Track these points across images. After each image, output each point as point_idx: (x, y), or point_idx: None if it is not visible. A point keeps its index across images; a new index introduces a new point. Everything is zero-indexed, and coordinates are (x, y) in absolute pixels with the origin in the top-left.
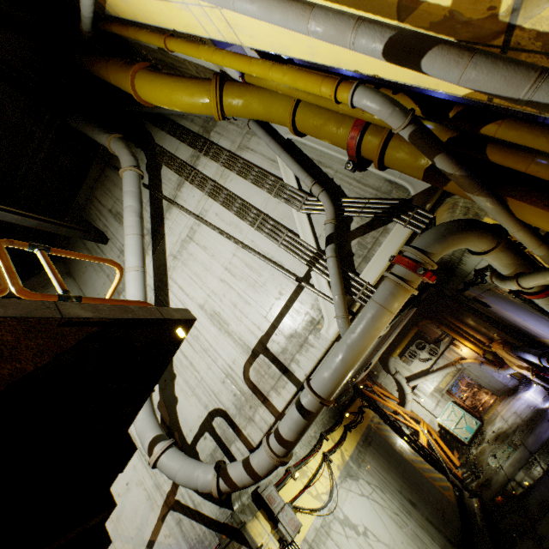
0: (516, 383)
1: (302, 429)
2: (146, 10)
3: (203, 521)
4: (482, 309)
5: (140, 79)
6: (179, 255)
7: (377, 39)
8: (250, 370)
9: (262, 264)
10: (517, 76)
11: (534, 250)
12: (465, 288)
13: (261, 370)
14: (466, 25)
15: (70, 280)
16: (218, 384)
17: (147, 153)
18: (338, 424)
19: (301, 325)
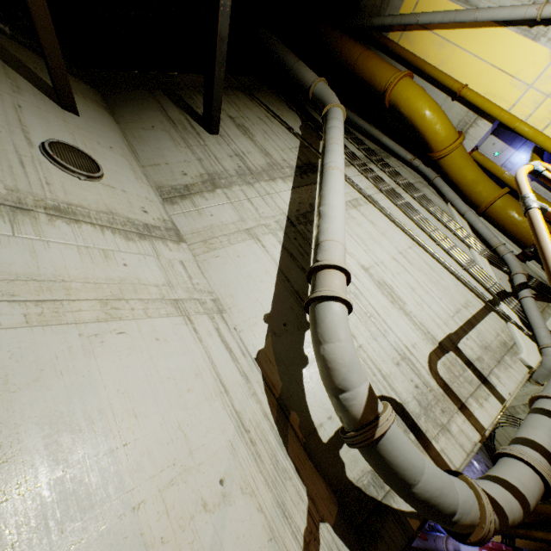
0: None
1: None
2: (456, 63)
3: None
4: None
5: (412, 81)
6: None
7: None
8: (439, 363)
9: (443, 271)
10: None
11: None
12: None
13: (453, 368)
14: None
15: (109, 116)
16: (388, 364)
17: (303, 121)
18: None
19: (494, 342)
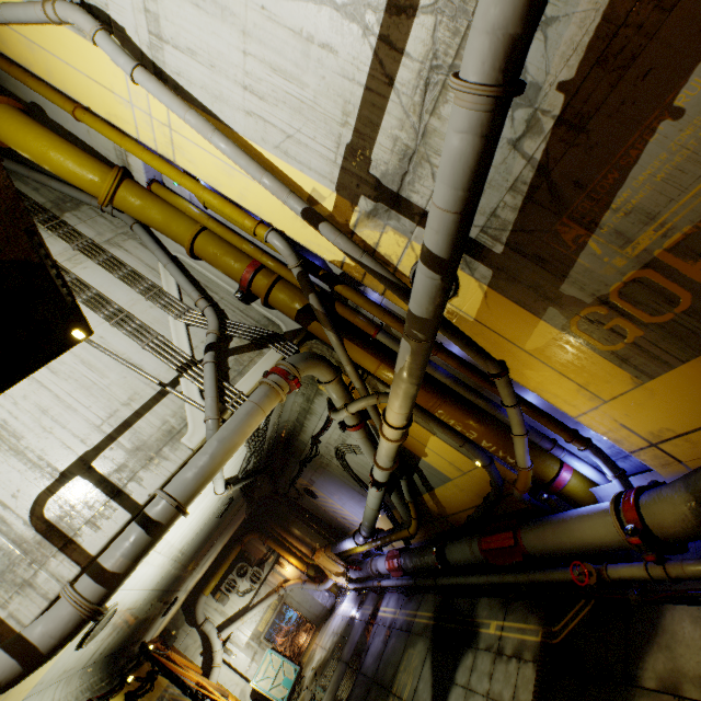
0: (334, 601)
1: (141, 551)
2: (61, 73)
3: None
4: (310, 506)
5: (4, 111)
6: None
7: (300, 204)
8: (50, 501)
9: (110, 364)
10: (356, 249)
11: (356, 383)
12: (299, 473)
13: (72, 499)
14: (337, 223)
15: None
16: None
17: None
18: (117, 689)
19: (155, 435)
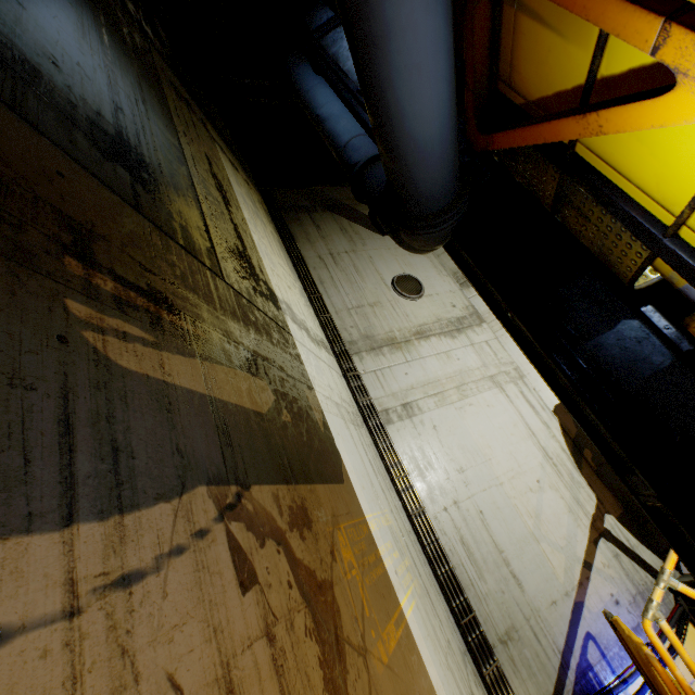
0: None
1: None
2: None
3: (646, 568)
4: None
5: None
6: None
7: None
8: None
9: None
10: None
11: None
12: None
13: None
14: None
15: None
16: None
17: None
18: None
19: None
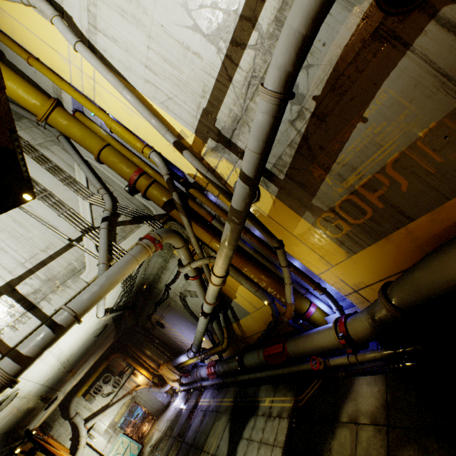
0: (170, 400)
1: (48, 343)
2: (21, 33)
3: None
4: (159, 334)
5: None
6: None
7: (173, 138)
8: None
9: (35, 224)
10: (204, 168)
11: (197, 250)
12: (154, 310)
13: None
14: (194, 152)
15: None
16: None
17: None
18: None
19: (63, 272)
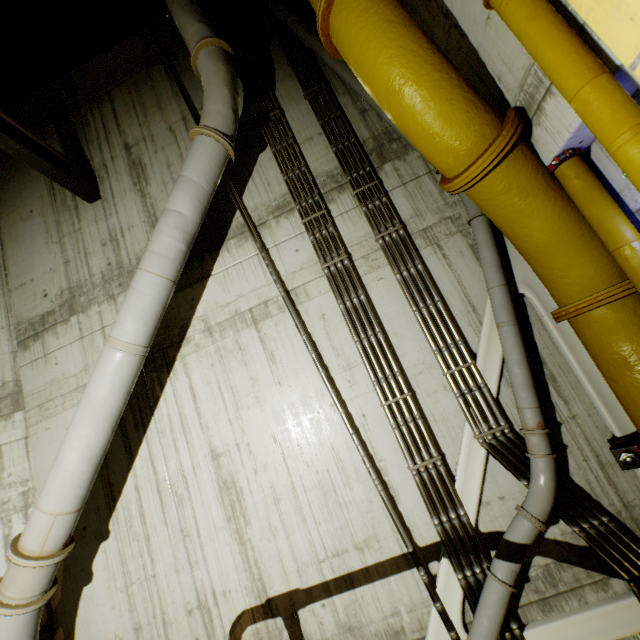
0: None
1: None
2: None
3: None
4: None
5: None
6: (219, 332)
7: None
8: (249, 629)
9: (360, 468)
10: None
11: None
12: None
13: None
14: None
15: None
16: (178, 608)
17: (248, 100)
18: None
19: (376, 624)
